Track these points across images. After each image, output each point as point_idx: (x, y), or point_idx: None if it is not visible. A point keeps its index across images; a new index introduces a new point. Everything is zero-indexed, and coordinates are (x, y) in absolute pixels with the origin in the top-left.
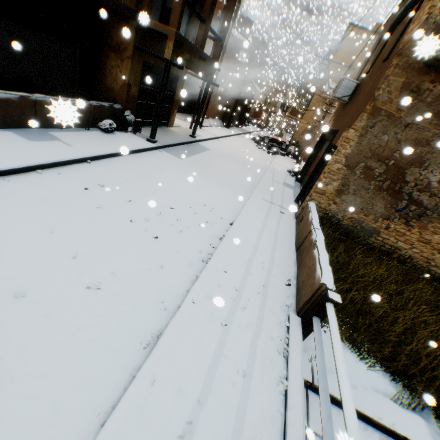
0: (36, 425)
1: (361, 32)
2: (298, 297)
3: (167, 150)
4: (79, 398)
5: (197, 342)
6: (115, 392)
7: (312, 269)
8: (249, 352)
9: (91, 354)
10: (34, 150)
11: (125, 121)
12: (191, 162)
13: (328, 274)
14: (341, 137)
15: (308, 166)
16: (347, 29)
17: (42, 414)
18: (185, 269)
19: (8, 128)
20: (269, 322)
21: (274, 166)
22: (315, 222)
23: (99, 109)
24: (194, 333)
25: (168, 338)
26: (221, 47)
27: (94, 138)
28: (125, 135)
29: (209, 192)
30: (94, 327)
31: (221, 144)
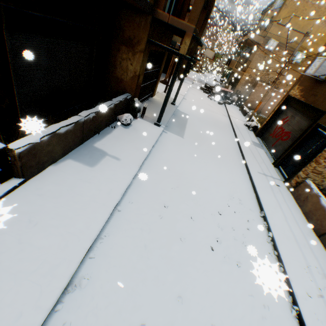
0: None
1: None
2: None
3: (168, 129)
4: None
5: None
6: None
7: None
8: None
9: None
10: (103, 182)
11: (137, 110)
12: (190, 139)
13: None
14: None
15: (268, 124)
16: None
17: None
18: (280, 300)
19: (65, 154)
20: None
21: (234, 121)
22: None
23: (118, 105)
24: None
25: None
26: (205, 24)
27: (124, 139)
28: (137, 122)
29: (224, 177)
30: None
31: (189, 104)
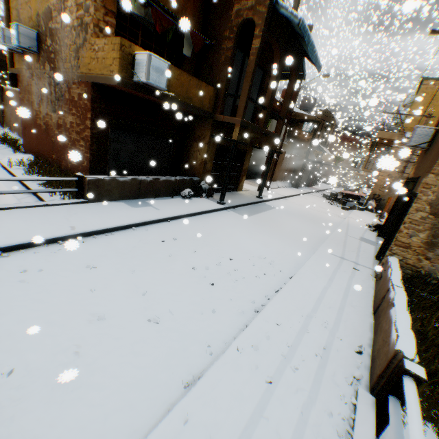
0: (86, 430)
1: (438, 82)
2: (372, 369)
3: (234, 210)
4: (122, 418)
5: (236, 392)
6: (152, 422)
7: (387, 333)
8: (297, 421)
9: (140, 380)
10: (133, 214)
11: (200, 189)
12: (255, 219)
13: (407, 340)
14: (420, 183)
15: (390, 218)
16: (419, 83)
17: (93, 422)
18: (236, 317)
19: (121, 200)
20: (327, 392)
21: (349, 220)
22: (394, 278)
23: (182, 182)
24: (234, 381)
25: (207, 380)
26: (282, 123)
27: (176, 203)
28: (200, 199)
29: (270, 246)
30: (146, 356)
31: (287, 203)
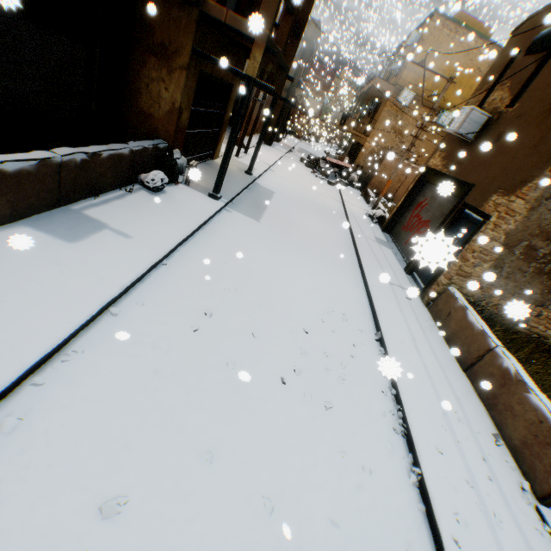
0: None
1: (448, 24)
2: (526, 468)
3: (235, 208)
4: None
5: None
6: None
7: (544, 432)
8: None
9: None
10: (88, 267)
11: (176, 168)
12: (271, 225)
13: None
14: (490, 201)
15: (400, 213)
16: (430, 17)
17: None
18: (392, 461)
19: (19, 219)
20: (530, 534)
21: (350, 208)
22: (488, 333)
23: (140, 155)
24: None
25: None
26: (297, 46)
27: (147, 209)
28: (178, 190)
29: (322, 282)
30: None
31: (279, 179)
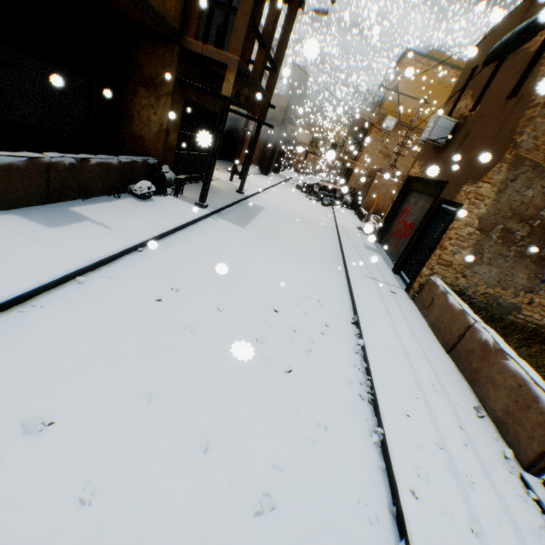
0: None
1: (420, 59)
2: (510, 438)
3: (221, 216)
4: None
5: None
6: None
7: (524, 395)
8: None
9: None
10: (63, 245)
11: (164, 180)
12: (256, 230)
13: None
14: (462, 191)
15: (388, 221)
16: (403, 55)
17: None
18: (353, 422)
19: (8, 208)
20: (510, 499)
21: (341, 222)
22: (468, 311)
23: (130, 167)
24: None
25: None
26: (275, 78)
27: (132, 210)
28: (166, 200)
29: (301, 275)
30: None
31: (271, 199)
